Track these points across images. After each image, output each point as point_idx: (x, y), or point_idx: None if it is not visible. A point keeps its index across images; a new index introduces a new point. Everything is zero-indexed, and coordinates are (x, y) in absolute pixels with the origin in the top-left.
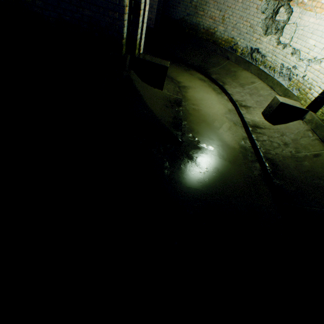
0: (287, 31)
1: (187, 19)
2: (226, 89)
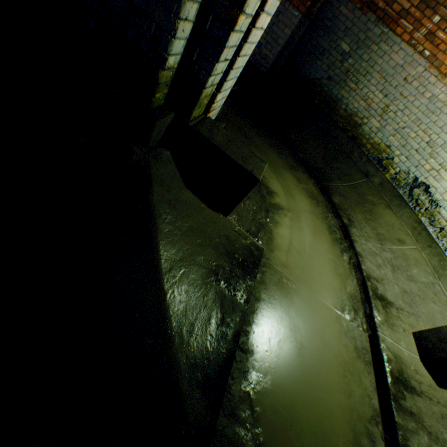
0: None
1: (325, 85)
2: (353, 239)
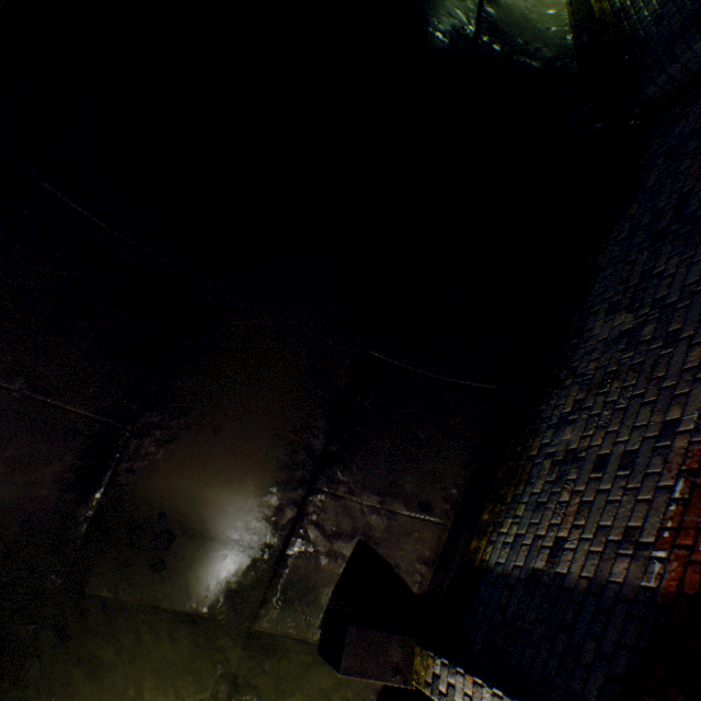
0: None
1: None
2: None
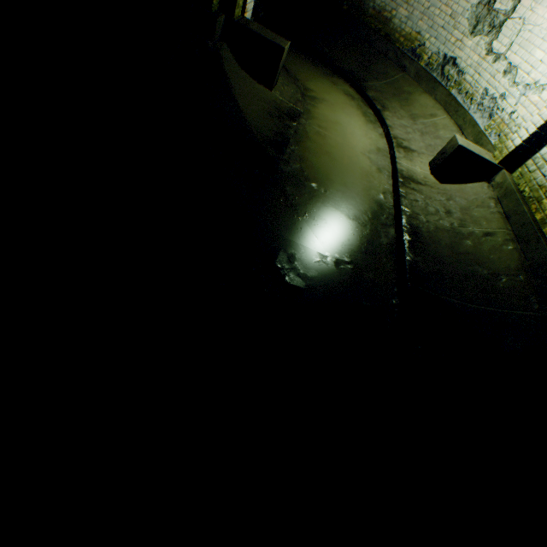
0: (507, 31)
1: None
2: (384, 118)
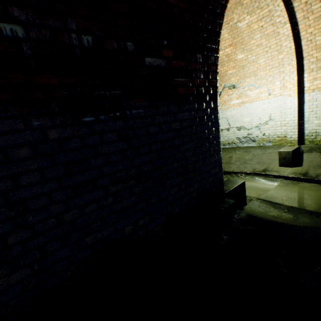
0: (221, 123)
1: None
2: (231, 171)
